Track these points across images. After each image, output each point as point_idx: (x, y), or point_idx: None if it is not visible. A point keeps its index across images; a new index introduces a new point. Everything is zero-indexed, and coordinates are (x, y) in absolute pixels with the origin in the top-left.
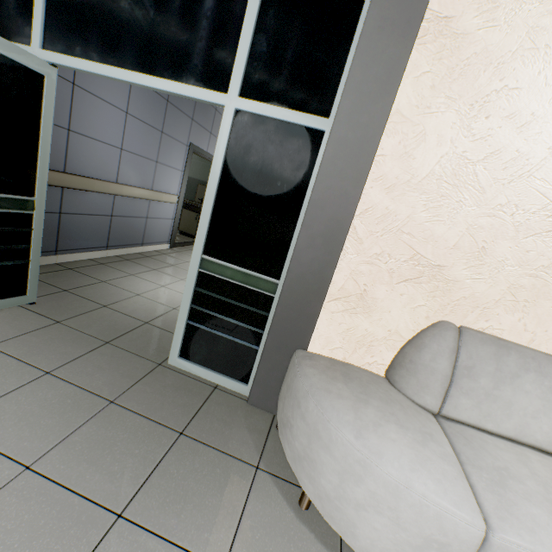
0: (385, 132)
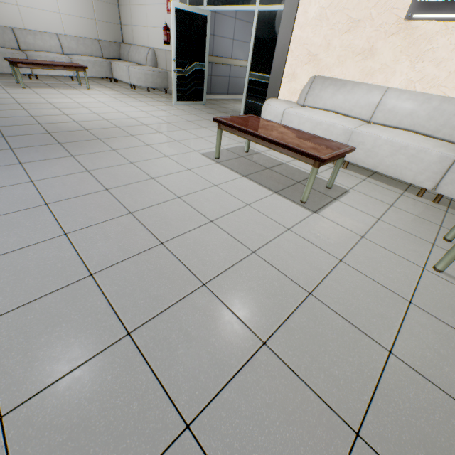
0: (299, 5)
